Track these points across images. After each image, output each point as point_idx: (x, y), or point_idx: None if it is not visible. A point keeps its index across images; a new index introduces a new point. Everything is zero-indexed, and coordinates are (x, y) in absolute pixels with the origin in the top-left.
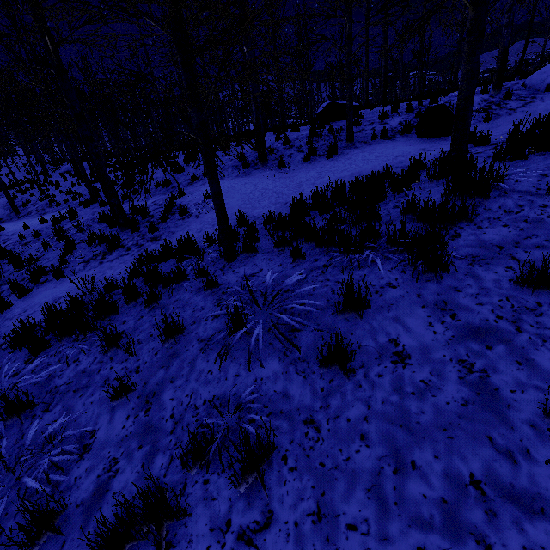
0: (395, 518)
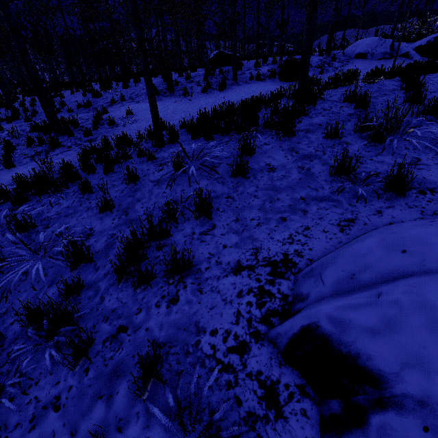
0: (271, 213)
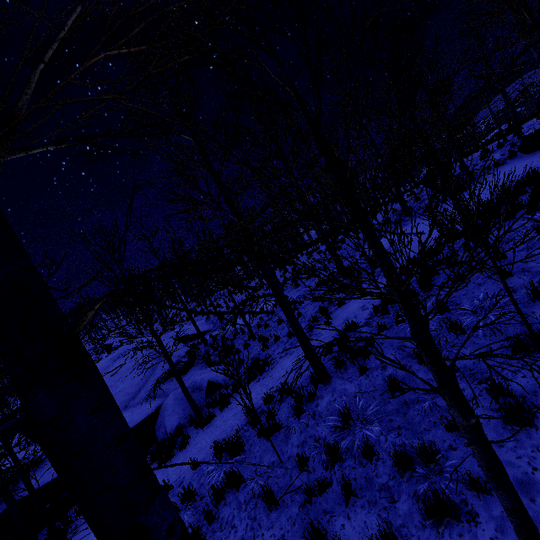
0: None
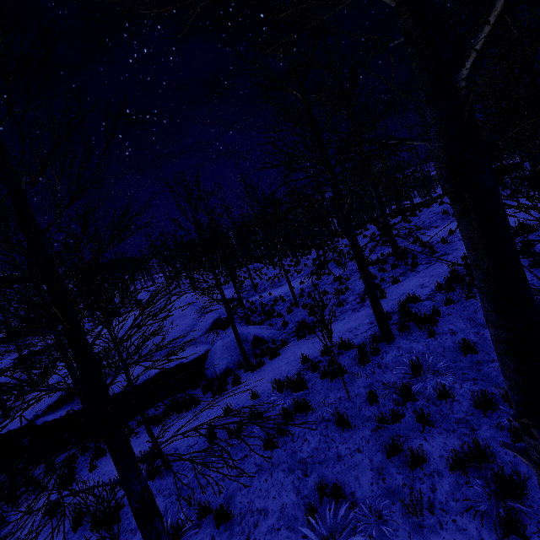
0: None
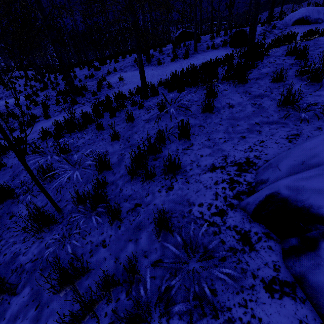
0: (233, 134)
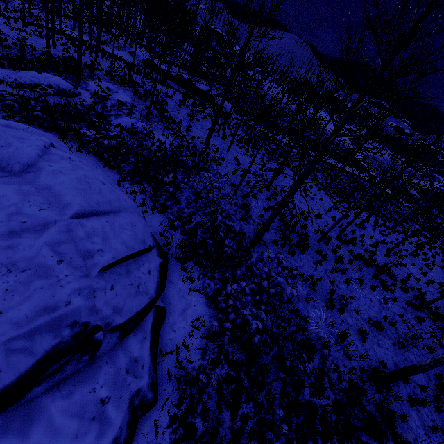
0: None
